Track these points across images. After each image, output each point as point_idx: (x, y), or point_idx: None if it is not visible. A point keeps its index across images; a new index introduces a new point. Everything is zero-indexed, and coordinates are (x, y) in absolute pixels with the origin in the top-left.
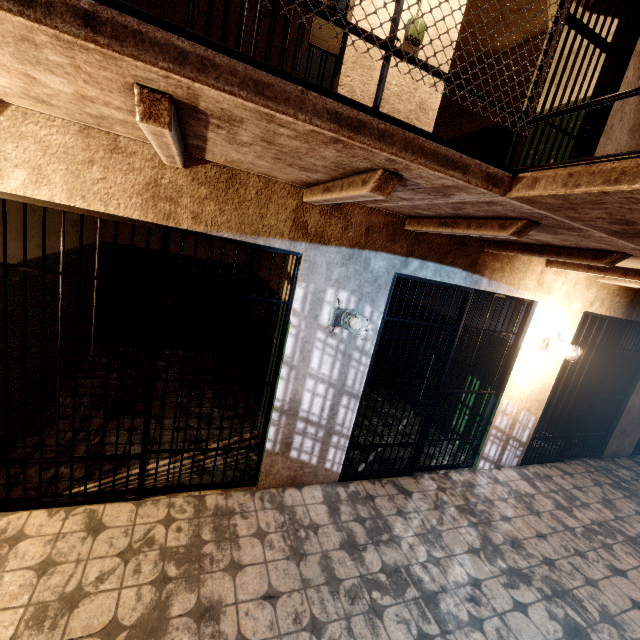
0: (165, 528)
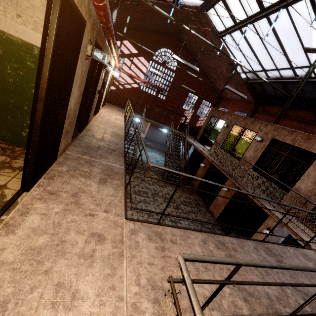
0: None
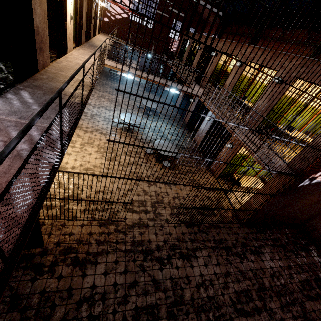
0: None
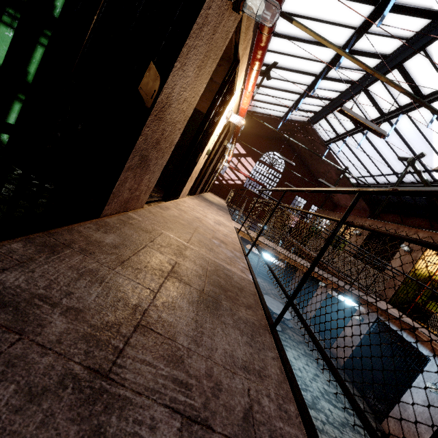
0: None
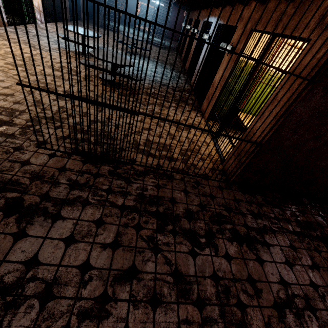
0: None
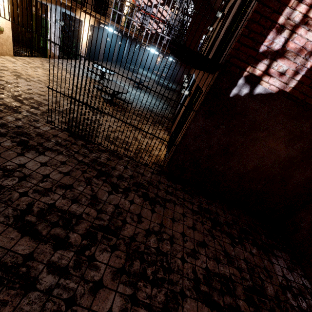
0: (42, 60)
